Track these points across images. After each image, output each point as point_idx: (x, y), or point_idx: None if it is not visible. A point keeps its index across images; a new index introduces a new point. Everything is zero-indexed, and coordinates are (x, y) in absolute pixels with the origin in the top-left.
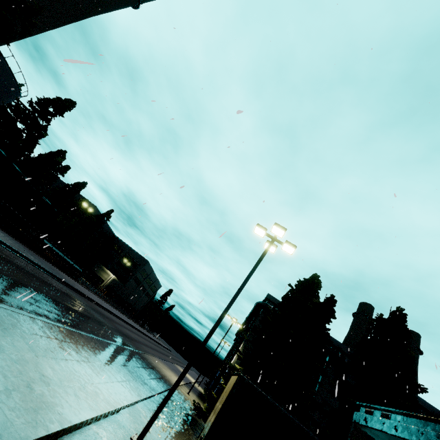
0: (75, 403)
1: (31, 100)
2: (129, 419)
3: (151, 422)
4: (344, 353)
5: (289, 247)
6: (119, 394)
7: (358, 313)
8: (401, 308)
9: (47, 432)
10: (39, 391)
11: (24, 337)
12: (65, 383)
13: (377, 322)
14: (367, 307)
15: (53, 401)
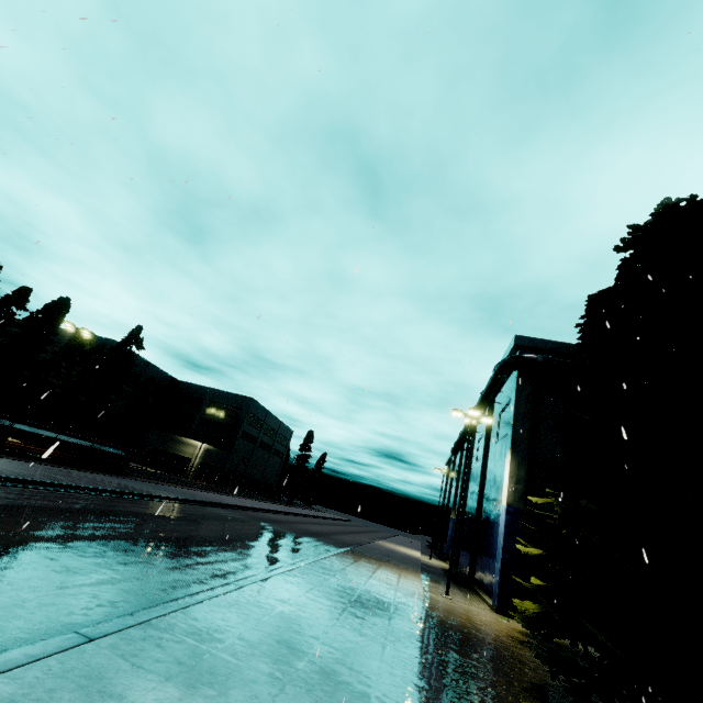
0: None
1: None
2: None
3: None
4: None
5: None
6: None
7: None
8: None
9: None
10: None
11: None
12: None
13: None
14: None
15: None
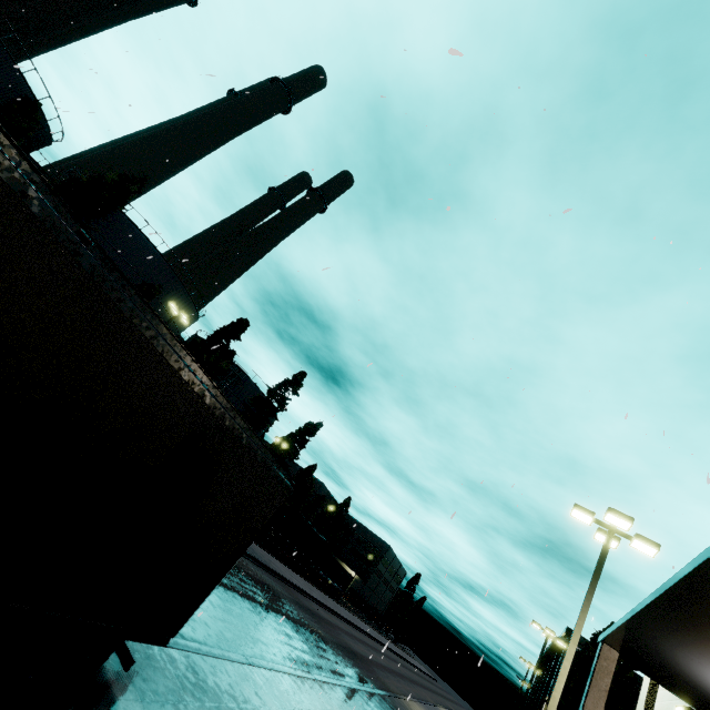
0: None
1: (292, 433)
2: None
3: None
4: None
5: (562, 644)
6: None
7: None
8: None
9: None
10: None
11: None
12: None
13: None
14: None
15: None
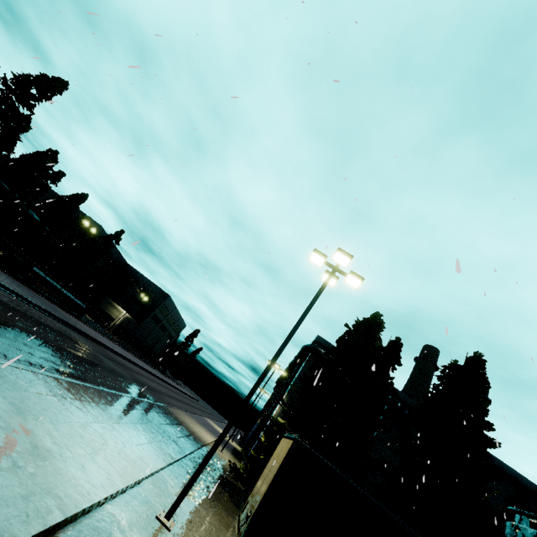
0: (83, 480)
1: (5, 77)
2: (153, 491)
3: (182, 496)
4: (404, 403)
5: (355, 280)
6: (139, 461)
7: (421, 357)
8: (479, 353)
9: (43, 526)
10: (31, 469)
11: (8, 395)
12: (68, 455)
13: (450, 370)
14: (432, 351)
15: (51, 481)
